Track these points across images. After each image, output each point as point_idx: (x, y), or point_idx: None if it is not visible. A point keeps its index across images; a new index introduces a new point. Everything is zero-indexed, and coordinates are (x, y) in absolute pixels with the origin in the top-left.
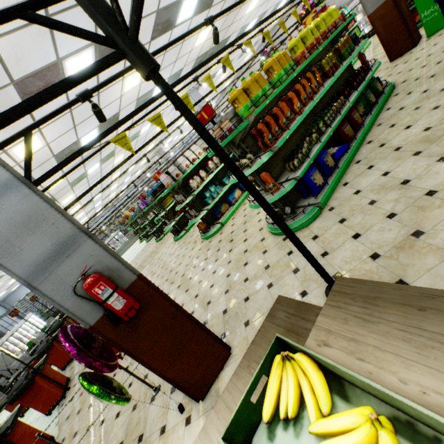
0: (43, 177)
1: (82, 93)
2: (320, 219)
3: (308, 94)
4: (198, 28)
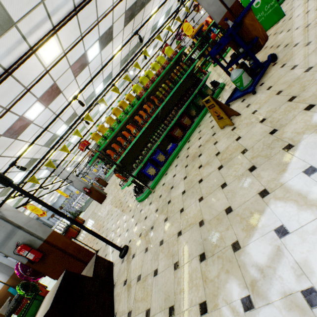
0: (0, 204)
1: (11, 164)
2: (148, 197)
3: (145, 119)
4: (67, 105)
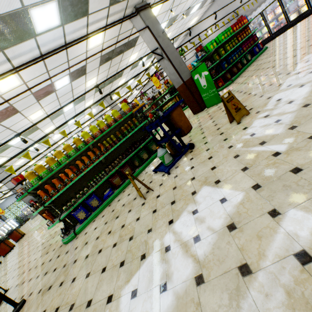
0: None
1: None
2: (71, 242)
3: (86, 164)
4: (7, 141)
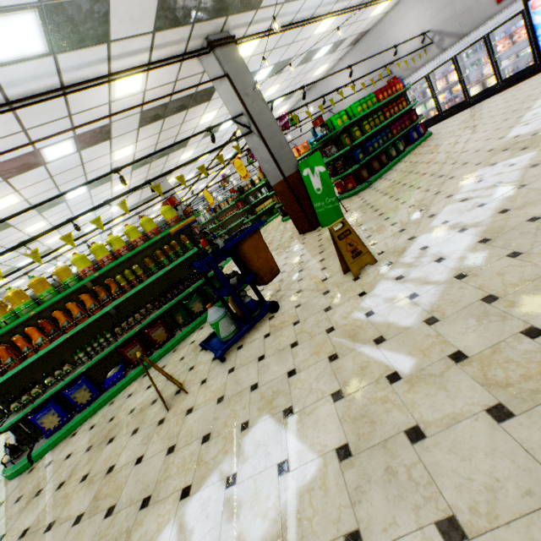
0: None
1: None
2: (17, 479)
3: (75, 319)
4: None
